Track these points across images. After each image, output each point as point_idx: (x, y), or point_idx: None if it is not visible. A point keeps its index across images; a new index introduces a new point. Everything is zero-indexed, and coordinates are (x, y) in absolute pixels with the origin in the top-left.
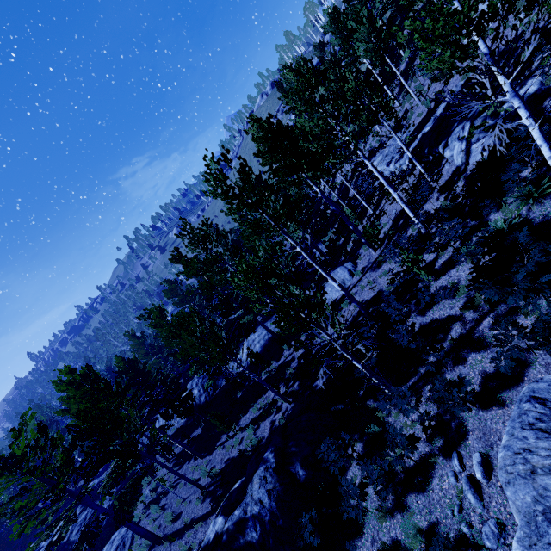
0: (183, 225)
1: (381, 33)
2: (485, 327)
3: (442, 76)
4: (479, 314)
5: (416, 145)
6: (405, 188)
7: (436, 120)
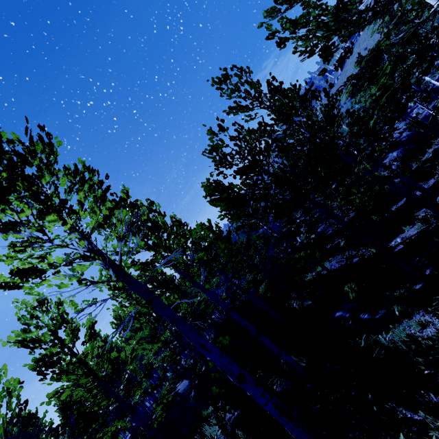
0: (358, 57)
1: None
2: None
3: None
4: None
5: None
6: None
7: None
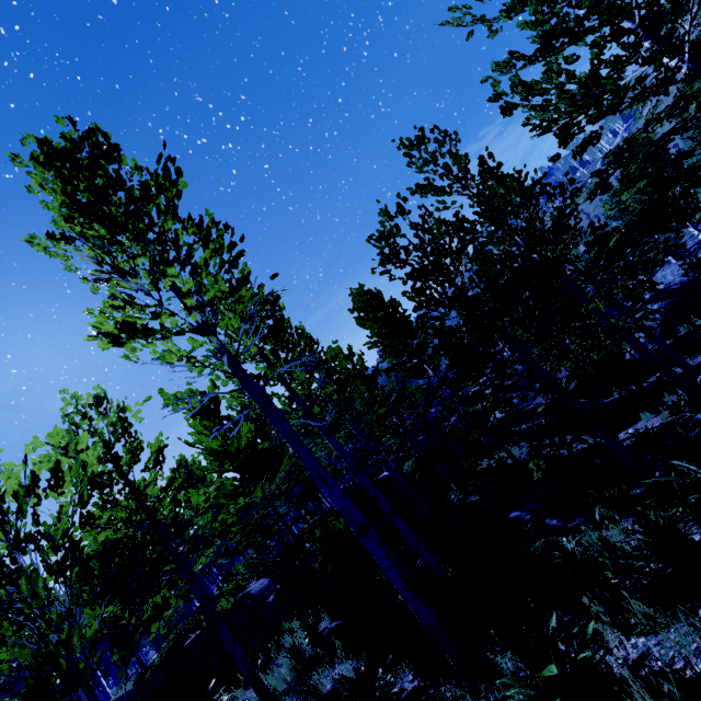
0: None
1: None
2: None
3: None
4: None
5: None
6: None
7: None
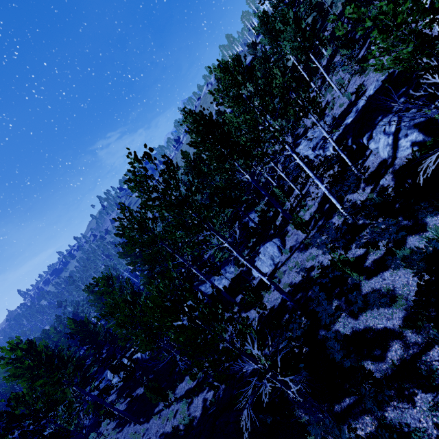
0: (122, 208)
1: (306, 33)
2: (434, 359)
3: (362, 71)
4: (425, 339)
5: (339, 134)
6: (331, 175)
7: (359, 112)
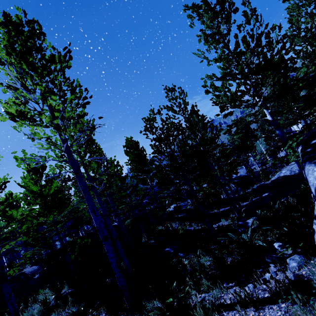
0: None
1: None
2: None
3: None
4: None
5: None
6: None
7: None
